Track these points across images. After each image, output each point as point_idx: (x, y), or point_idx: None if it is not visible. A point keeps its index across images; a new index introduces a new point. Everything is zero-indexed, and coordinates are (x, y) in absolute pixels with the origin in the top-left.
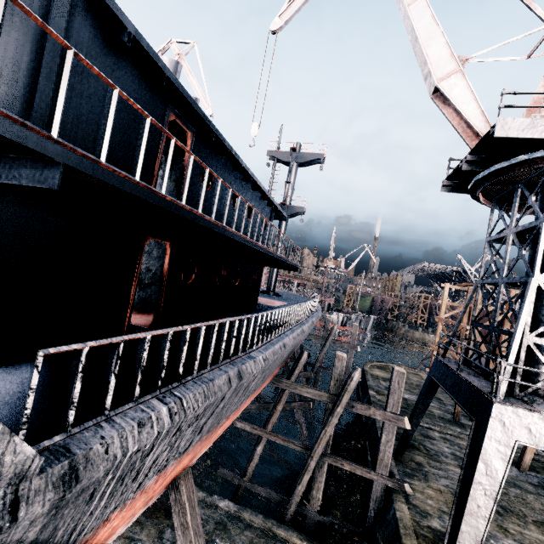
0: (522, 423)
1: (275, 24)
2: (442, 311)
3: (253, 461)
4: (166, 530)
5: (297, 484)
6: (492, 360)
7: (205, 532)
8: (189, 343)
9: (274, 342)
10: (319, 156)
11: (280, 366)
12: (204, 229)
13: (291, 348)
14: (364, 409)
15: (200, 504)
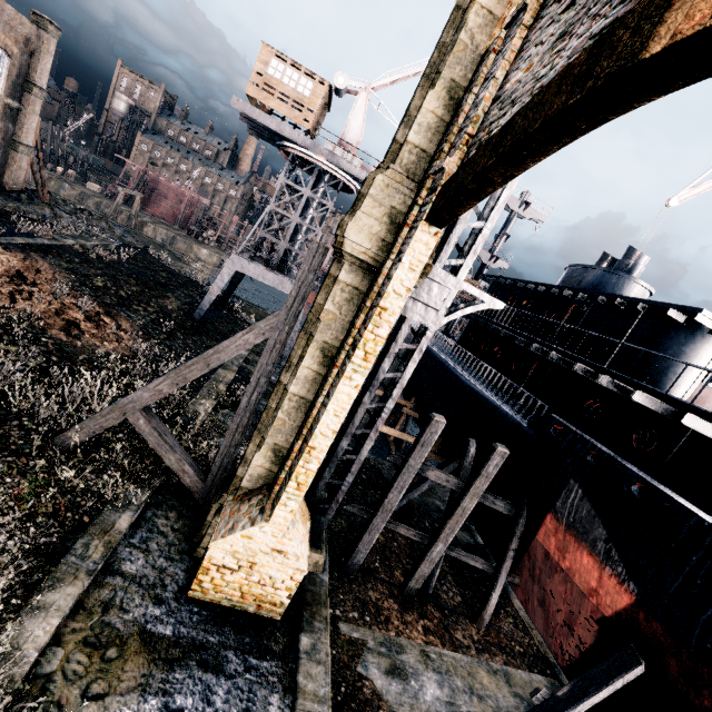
0: None
1: (673, 201)
2: None
3: None
4: None
5: None
6: None
7: None
8: None
9: None
10: (542, 219)
11: None
12: None
13: None
14: None
15: None
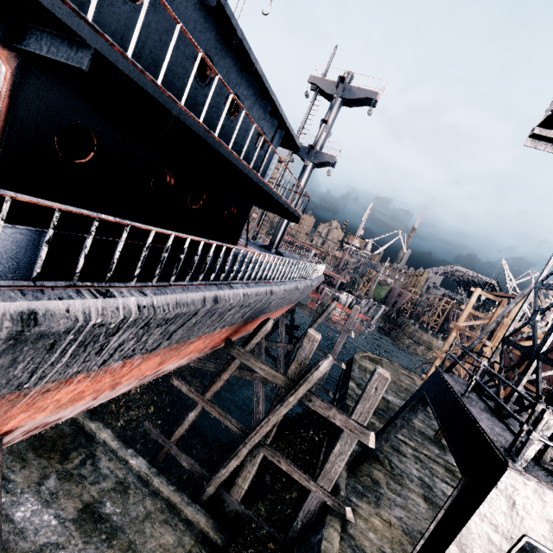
0: (544, 513)
1: None
2: (462, 318)
3: (182, 427)
4: (50, 477)
5: (222, 467)
6: (503, 388)
7: (97, 490)
8: (3, 243)
9: (195, 289)
10: (371, 95)
11: (233, 329)
12: (48, 20)
13: (244, 309)
14: (323, 407)
15: (108, 456)
